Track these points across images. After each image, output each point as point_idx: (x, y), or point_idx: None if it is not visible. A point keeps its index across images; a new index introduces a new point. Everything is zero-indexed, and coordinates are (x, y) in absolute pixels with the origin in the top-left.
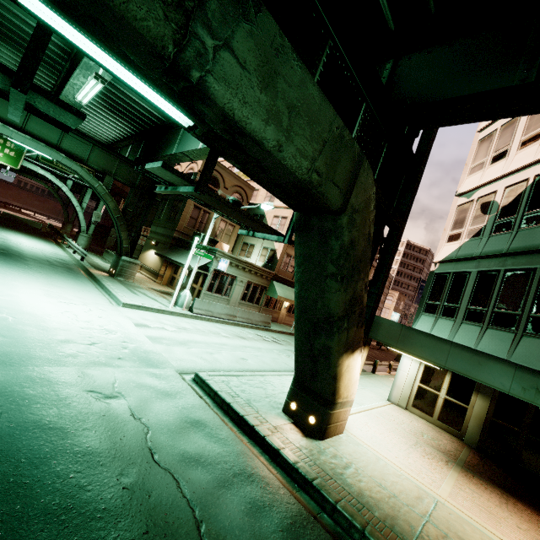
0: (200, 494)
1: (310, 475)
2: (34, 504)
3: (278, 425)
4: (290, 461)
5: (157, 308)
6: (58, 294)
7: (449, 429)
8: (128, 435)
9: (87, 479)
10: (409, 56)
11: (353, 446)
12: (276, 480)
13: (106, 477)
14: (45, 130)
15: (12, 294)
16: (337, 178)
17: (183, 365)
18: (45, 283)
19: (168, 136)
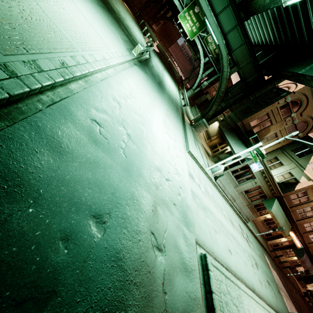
0: None
1: None
2: None
3: None
4: None
5: (201, 165)
6: (168, 126)
7: None
8: None
9: None
10: None
11: None
12: None
13: None
14: (227, 21)
15: (152, 114)
16: None
17: (200, 236)
18: (166, 114)
19: (304, 56)
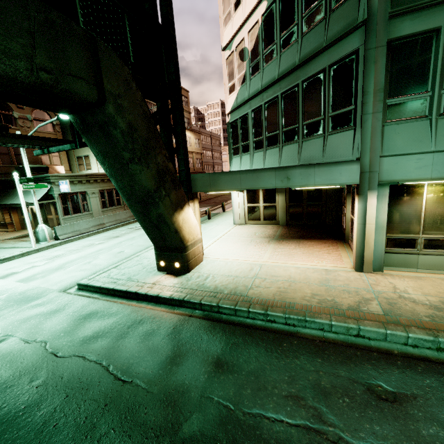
0: (104, 353)
1: (182, 296)
2: None
3: (156, 281)
4: (167, 297)
5: (19, 253)
6: None
7: (271, 222)
8: (28, 357)
9: None
10: None
11: (211, 264)
12: (160, 313)
13: (18, 391)
14: None
15: None
16: (74, 70)
17: (64, 284)
18: None
19: None
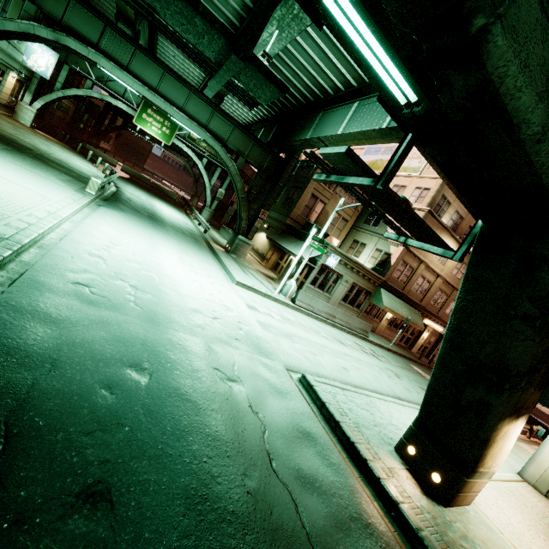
0: (318, 530)
1: None
2: (177, 481)
3: (393, 468)
4: (412, 525)
5: (264, 292)
6: (189, 263)
7: None
8: (248, 429)
9: (217, 469)
10: None
11: (486, 531)
12: (396, 543)
13: (233, 473)
14: (199, 110)
15: (158, 256)
16: None
17: (290, 361)
18: (179, 250)
19: (304, 119)
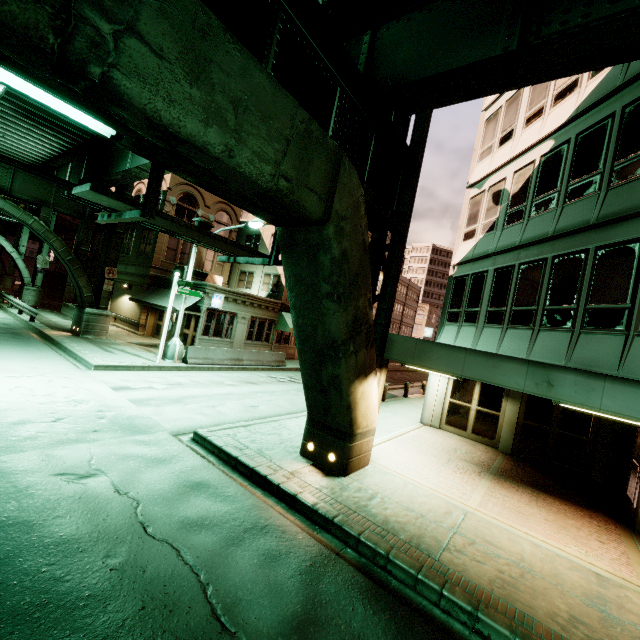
0: (205, 558)
1: (331, 513)
2: None
3: (295, 470)
4: (309, 504)
5: (140, 365)
6: (3, 368)
7: (483, 441)
8: (113, 514)
9: (64, 570)
10: (388, 26)
11: (380, 476)
12: (293, 526)
13: (89, 563)
14: None
15: None
16: (312, 182)
17: (178, 426)
18: None
19: (117, 147)
